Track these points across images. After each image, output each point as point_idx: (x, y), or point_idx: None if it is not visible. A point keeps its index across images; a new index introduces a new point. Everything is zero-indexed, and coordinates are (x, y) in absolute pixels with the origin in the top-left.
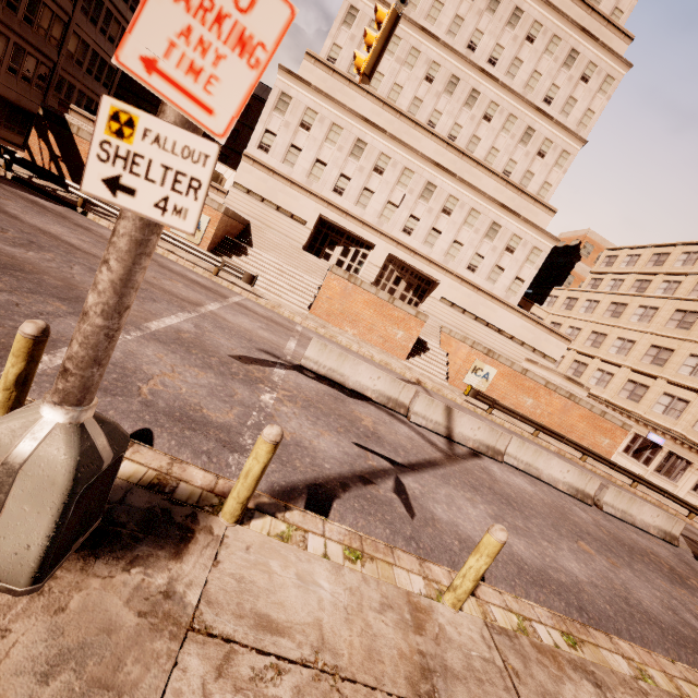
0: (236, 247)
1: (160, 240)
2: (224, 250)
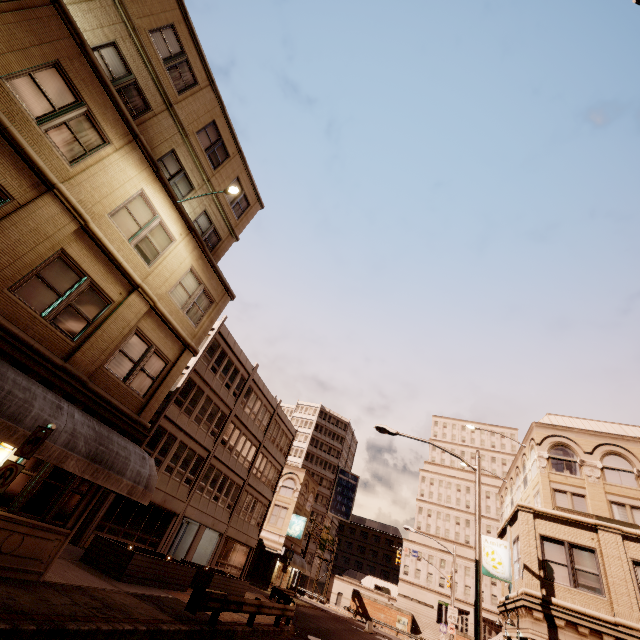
0: (416, 629)
1: (394, 633)
2: (413, 632)
